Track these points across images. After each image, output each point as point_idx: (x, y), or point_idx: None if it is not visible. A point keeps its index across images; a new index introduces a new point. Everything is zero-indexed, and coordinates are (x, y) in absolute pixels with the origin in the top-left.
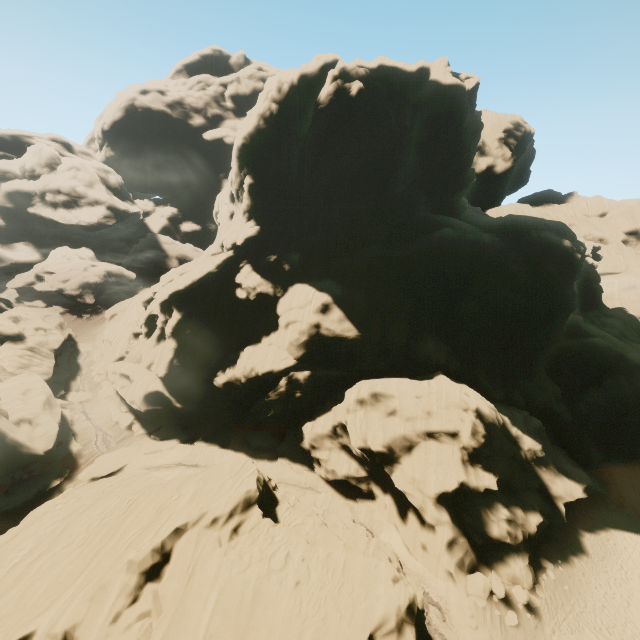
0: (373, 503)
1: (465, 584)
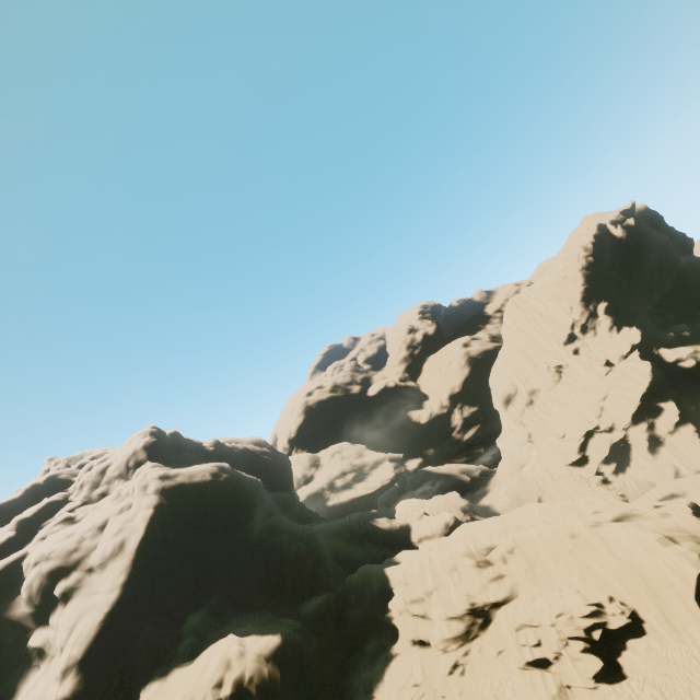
0: None
1: None
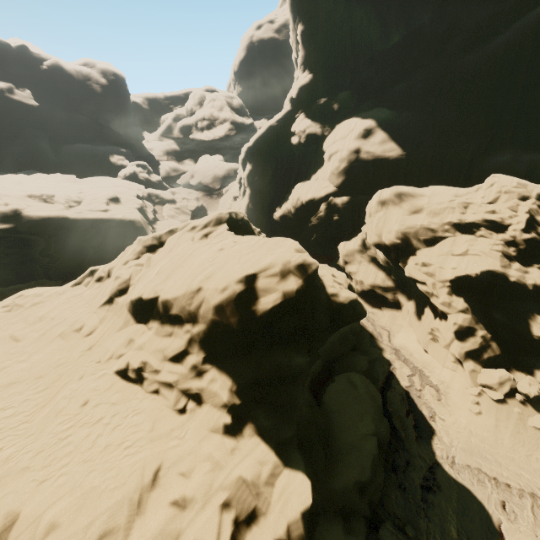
0: (398, 312)
1: (477, 375)
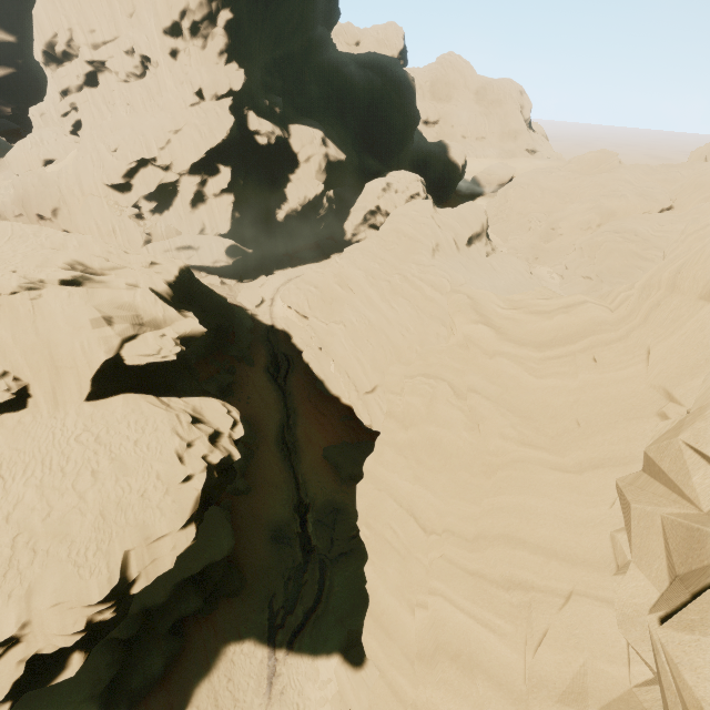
0: None
1: None
